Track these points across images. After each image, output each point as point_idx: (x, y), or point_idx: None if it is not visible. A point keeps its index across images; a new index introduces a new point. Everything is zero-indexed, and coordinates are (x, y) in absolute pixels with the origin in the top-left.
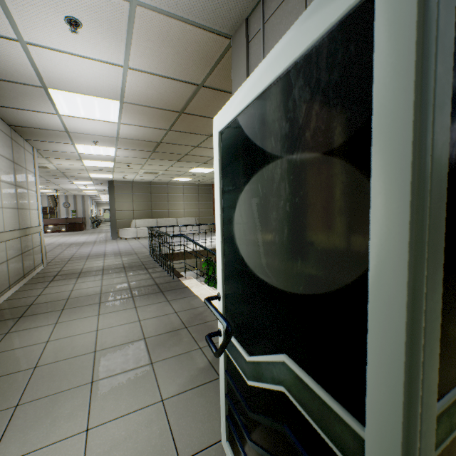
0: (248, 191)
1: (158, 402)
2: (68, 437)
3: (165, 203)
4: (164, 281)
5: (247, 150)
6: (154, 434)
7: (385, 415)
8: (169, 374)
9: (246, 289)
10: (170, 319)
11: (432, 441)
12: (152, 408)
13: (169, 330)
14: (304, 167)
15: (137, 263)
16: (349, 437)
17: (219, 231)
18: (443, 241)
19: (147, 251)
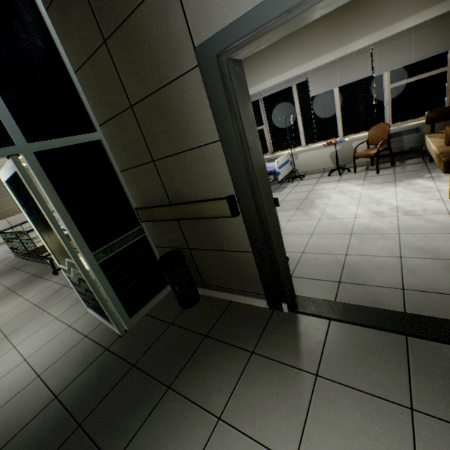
0: (30, 209)
1: (54, 319)
2: (4, 354)
3: (8, 198)
4: (41, 269)
5: (21, 194)
6: (55, 327)
7: (71, 256)
8: (58, 308)
9: (53, 245)
10: (52, 288)
11: (92, 257)
12: (51, 322)
13: (53, 293)
14: (35, 204)
15: (5, 269)
16: (76, 265)
17: (33, 226)
18: (70, 216)
19: (13, 255)
